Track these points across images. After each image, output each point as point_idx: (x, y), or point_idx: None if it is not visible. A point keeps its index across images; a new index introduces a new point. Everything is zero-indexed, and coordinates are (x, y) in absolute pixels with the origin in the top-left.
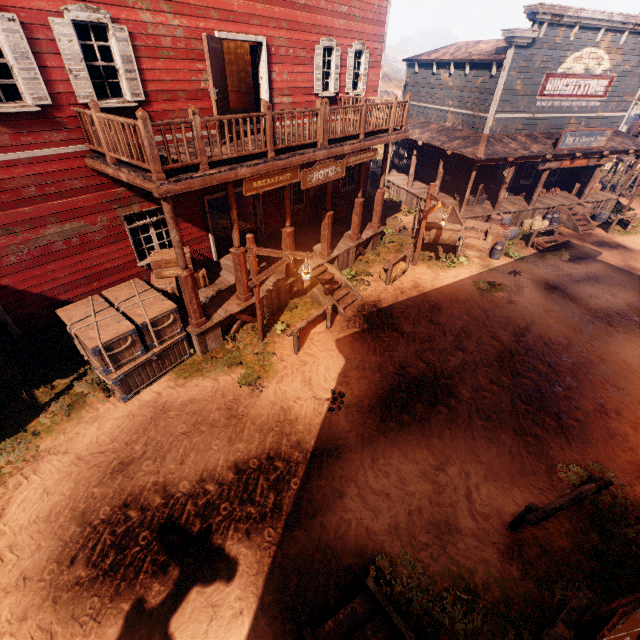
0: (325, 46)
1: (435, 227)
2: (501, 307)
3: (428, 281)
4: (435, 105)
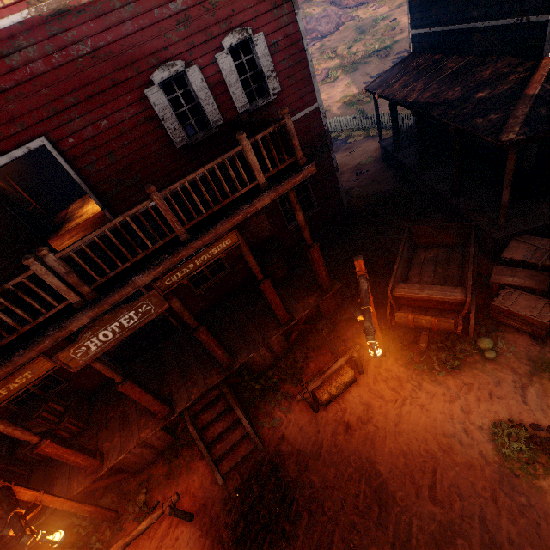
0: (166, 79)
1: (411, 296)
2: (548, 545)
3: (391, 408)
4: (452, 25)
